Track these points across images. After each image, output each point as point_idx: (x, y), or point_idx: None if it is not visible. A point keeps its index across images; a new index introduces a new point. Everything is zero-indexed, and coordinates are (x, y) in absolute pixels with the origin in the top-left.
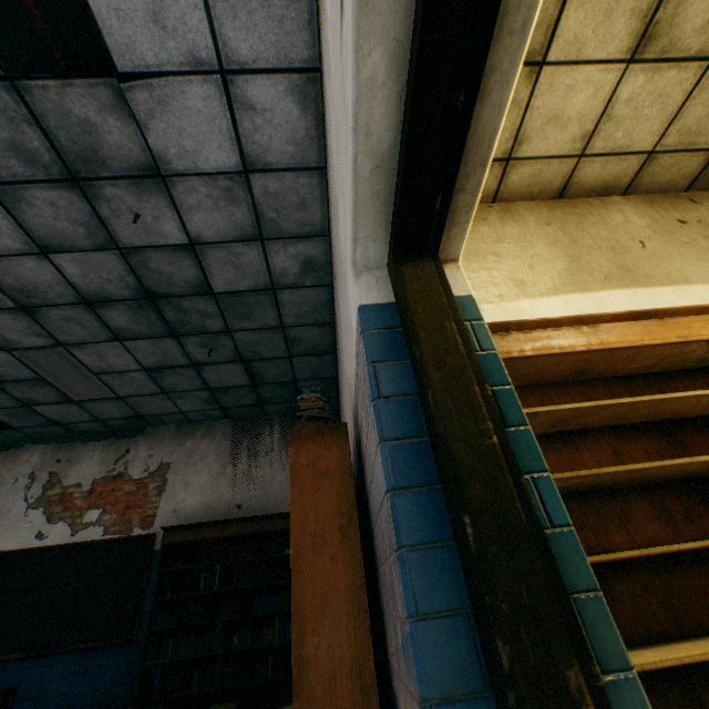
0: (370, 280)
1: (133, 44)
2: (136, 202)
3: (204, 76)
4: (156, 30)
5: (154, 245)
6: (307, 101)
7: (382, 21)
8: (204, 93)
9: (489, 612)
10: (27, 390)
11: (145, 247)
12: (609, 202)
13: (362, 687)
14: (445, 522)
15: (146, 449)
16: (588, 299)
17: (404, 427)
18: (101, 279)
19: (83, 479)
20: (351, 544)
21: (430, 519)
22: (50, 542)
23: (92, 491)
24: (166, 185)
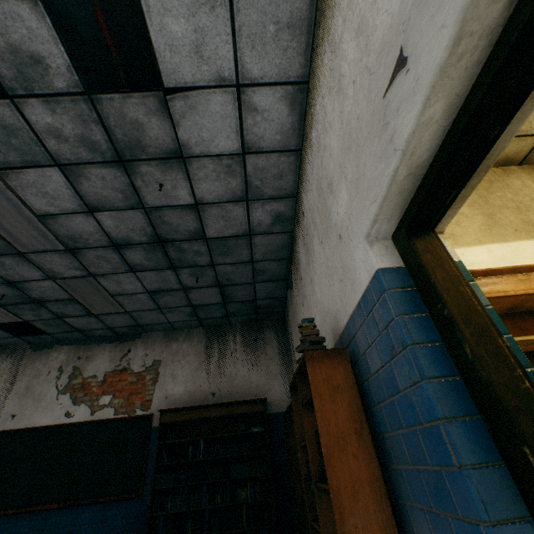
0: (381, 248)
1: (178, 68)
2: (162, 175)
3: (224, 89)
4: (196, 58)
5: (169, 205)
6: (295, 104)
7: (451, 83)
8: (222, 100)
9: None
10: (61, 307)
11: (163, 207)
12: (509, 170)
13: None
14: (492, 446)
15: (143, 349)
16: (505, 248)
17: (439, 367)
18: (127, 229)
19: (98, 372)
20: (366, 444)
21: (479, 443)
22: (75, 419)
23: (104, 381)
24: (185, 164)
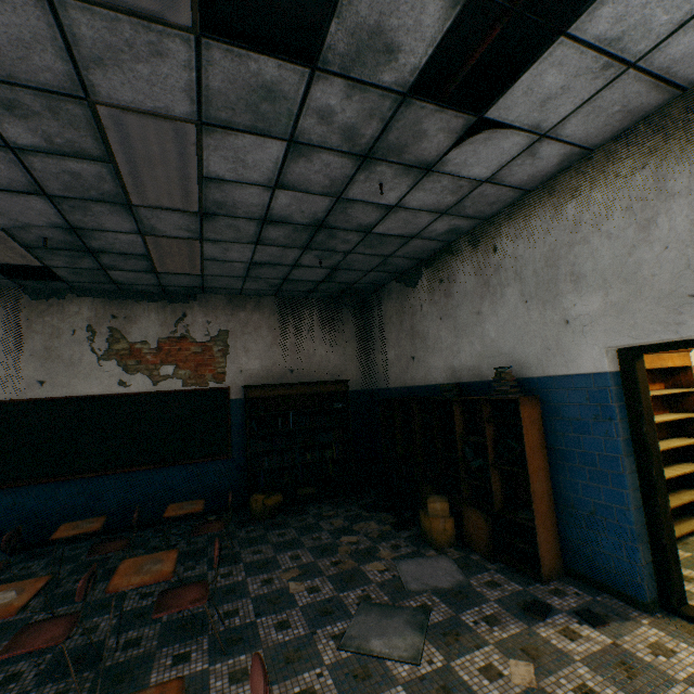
0: (611, 357)
1: (513, 107)
2: (391, 178)
3: (530, 134)
4: (537, 105)
5: (367, 201)
6: (566, 161)
7: None
8: (518, 141)
9: (656, 492)
10: (119, 260)
11: (359, 201)
12: None
13: (549, 498)
14: (634, 465)
15: (203, 315)
16: None
17: (625, 432)
18: (297, 210)
19: (147, 337)
20: (543, 451)
21: (631, 464)
22: (134, 389)
23: (160, 349)
24: (424, 175)
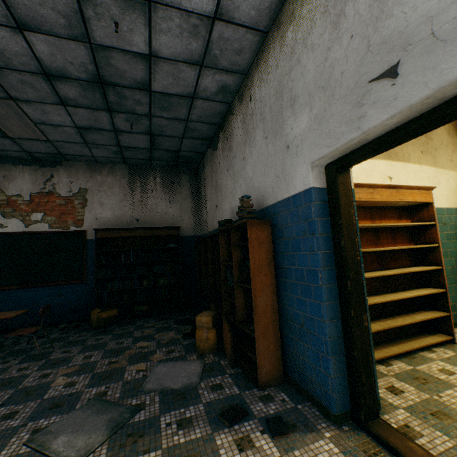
0: (317, 173)
1: None
2: (119, 13)
3: None
4: None
5: (120, 48)
6: None
7: (410, 113)
8: None
9: (350, 304)
10: None
11: (112, 48)
12: None
13: (274, 312)
14: (335, 278)
15: (67, 177)
16: (370, 163)
17: (326, 246)
18: (65, 61)
19: (21, 192)
20: (271, 270)
21: (331, 277)
22: (10, 230)
23: (32, 201)
24: (149, 8)
